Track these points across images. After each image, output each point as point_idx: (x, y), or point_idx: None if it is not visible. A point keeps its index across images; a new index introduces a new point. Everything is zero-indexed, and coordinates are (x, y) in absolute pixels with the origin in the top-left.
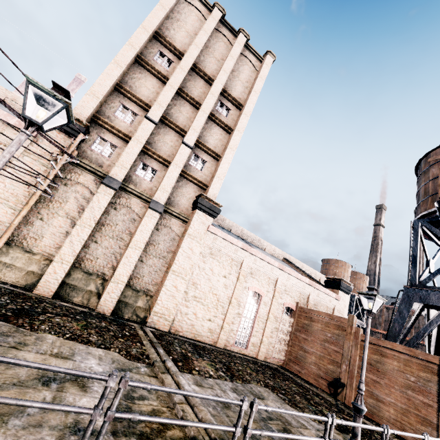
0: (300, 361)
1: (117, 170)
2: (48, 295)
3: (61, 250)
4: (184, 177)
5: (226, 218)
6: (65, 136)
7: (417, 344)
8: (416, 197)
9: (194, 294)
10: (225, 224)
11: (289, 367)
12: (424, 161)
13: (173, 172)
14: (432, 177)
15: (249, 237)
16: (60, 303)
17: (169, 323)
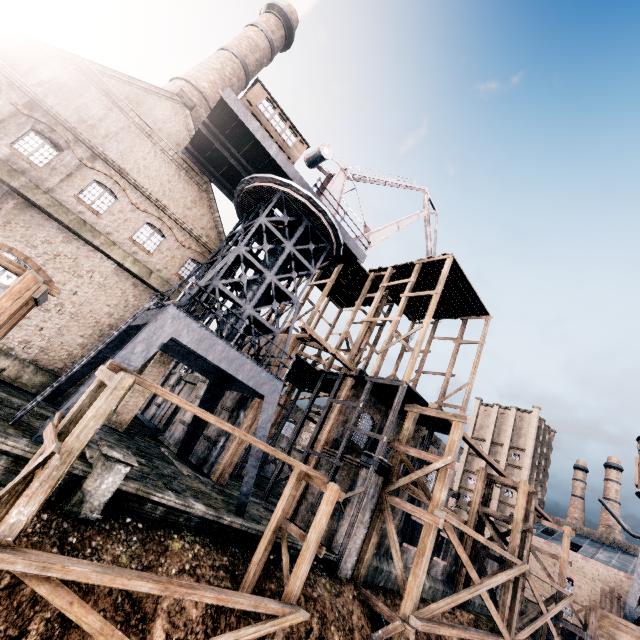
0: None
1: None
2: None
3: None
4: (503, 504)
5: (583, 527)
6: (453, 498)
7: None
8: None
9: None
10: (584, 532)
11: None
12: None
13: (494, 503)
14: None
15: (620, 544)
16: None
17: None
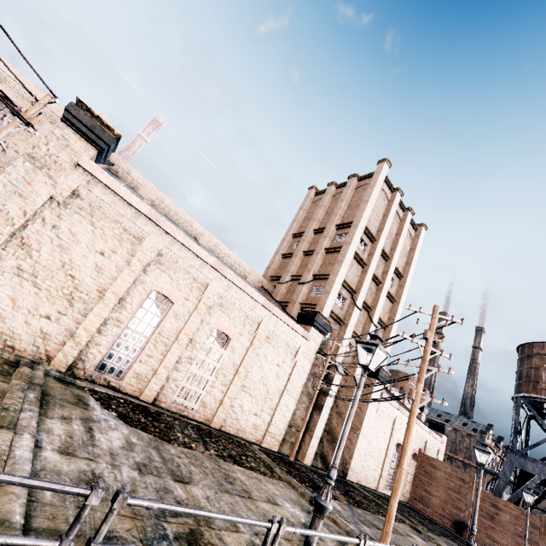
0: (425, 501)
1: (339, 355)
2: (309, 464)
3: (316, 428)
4: None
5: None
6: (320, 334)
7: (516, 499)
8: (516, 371)
9: (369, 450)
10: None
11: (414, 504)
12: (528, 346)
13: None
14: (535, 365)
15: None
16: (320, 471)
17: (357, 475)
